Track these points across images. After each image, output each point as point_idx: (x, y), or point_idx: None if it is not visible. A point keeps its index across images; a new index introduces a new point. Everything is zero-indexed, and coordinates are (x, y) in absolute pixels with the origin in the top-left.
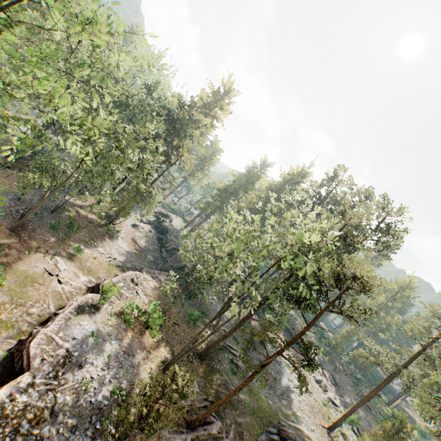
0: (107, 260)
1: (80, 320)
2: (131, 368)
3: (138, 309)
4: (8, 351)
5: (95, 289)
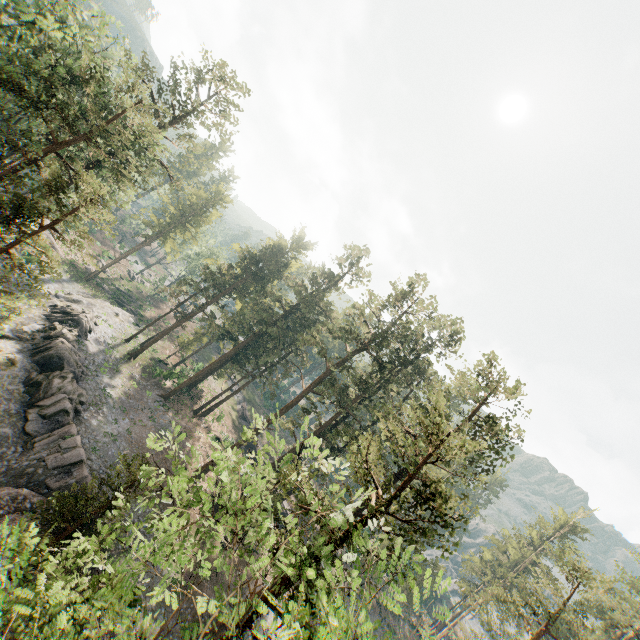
0: None
1: None
2: None
3: None
4: None
5: None
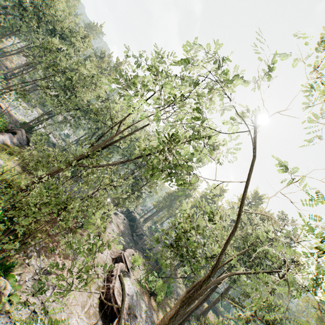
0: (112, 238)
1: (126, 281)
2: (155, 324)
3: (145, 277)
4: (98, 299)
5: (118, 259)
